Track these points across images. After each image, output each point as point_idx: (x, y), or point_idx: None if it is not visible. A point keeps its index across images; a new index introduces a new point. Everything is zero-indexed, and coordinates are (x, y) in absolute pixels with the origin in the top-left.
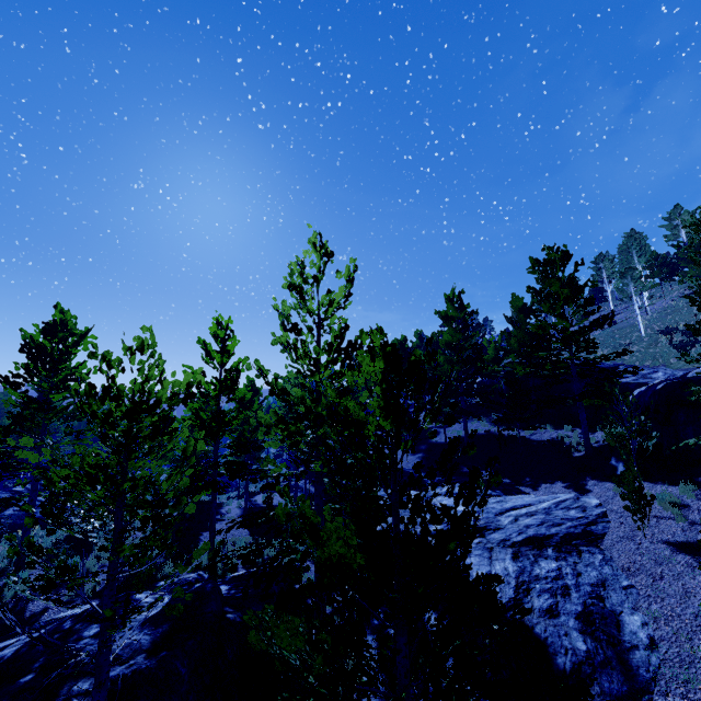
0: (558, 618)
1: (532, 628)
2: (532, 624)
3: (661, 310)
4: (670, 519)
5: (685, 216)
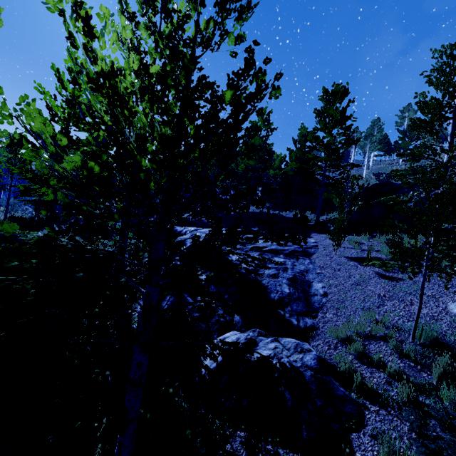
0: (277, 278)
1: (261, 281)
2: (261, 279)
3: (376, 169)
4: (352, 248)
5: (411, 112)
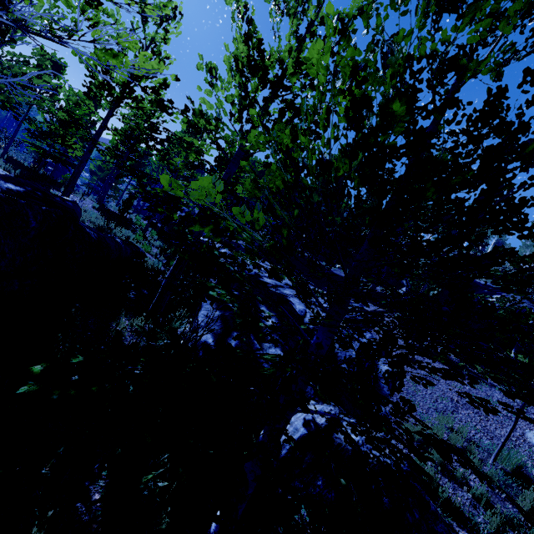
0: None
1: None
2: None
3: None
4: None
5: None
